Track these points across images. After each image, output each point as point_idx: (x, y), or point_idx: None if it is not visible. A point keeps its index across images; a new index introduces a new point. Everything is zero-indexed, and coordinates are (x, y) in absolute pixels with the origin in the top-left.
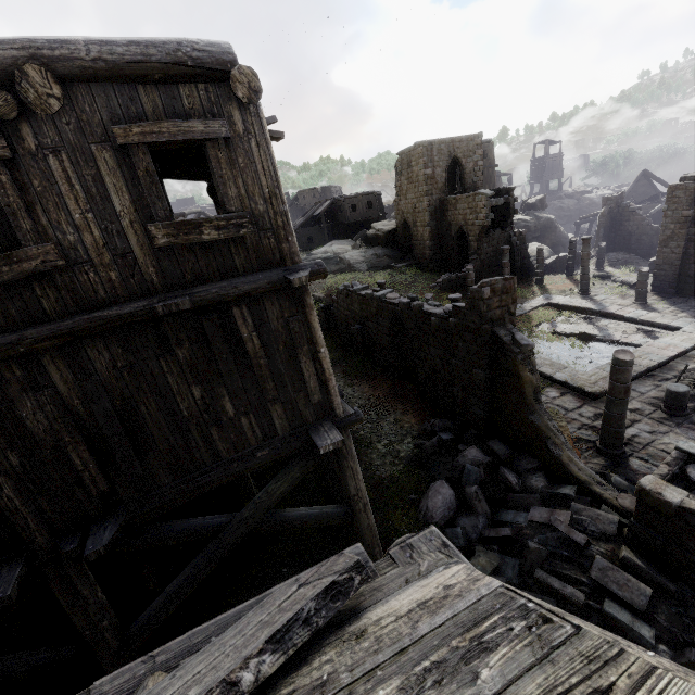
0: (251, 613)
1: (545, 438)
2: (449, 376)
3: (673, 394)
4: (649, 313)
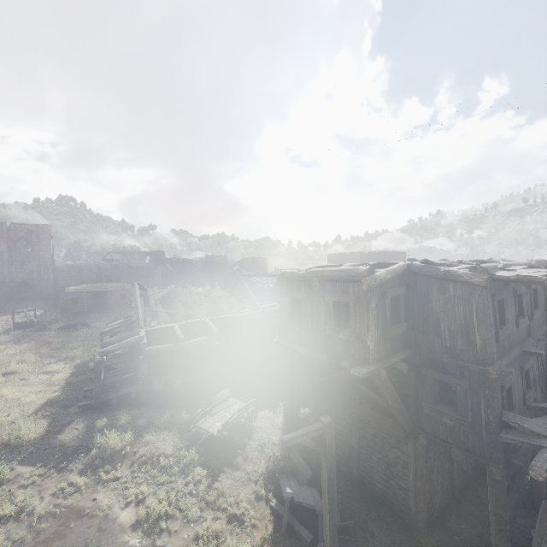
0: None
1: None
2: None
3: None
4: None
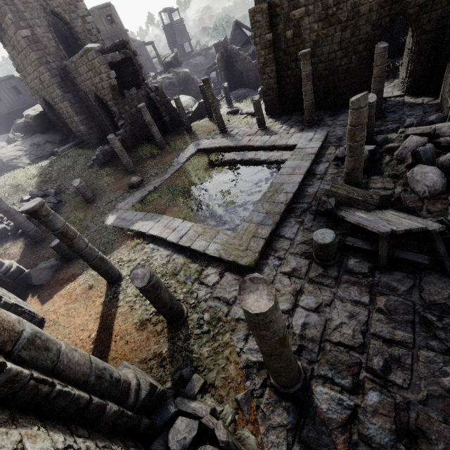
0: None
1: None
2: None
3: (323, 247)
4: (271, 137)
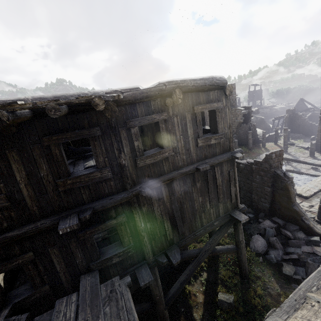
0: None
1: (301, 216)
2: (247, 189)
3: None
4: (318, 161)
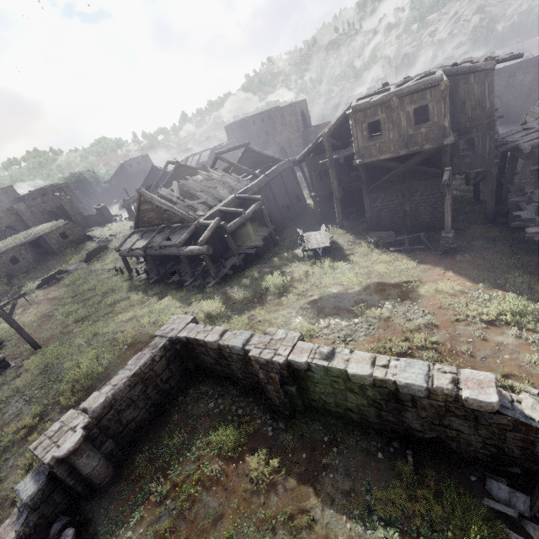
0: (538, 106)
1: None
2: None
3: None
4: None
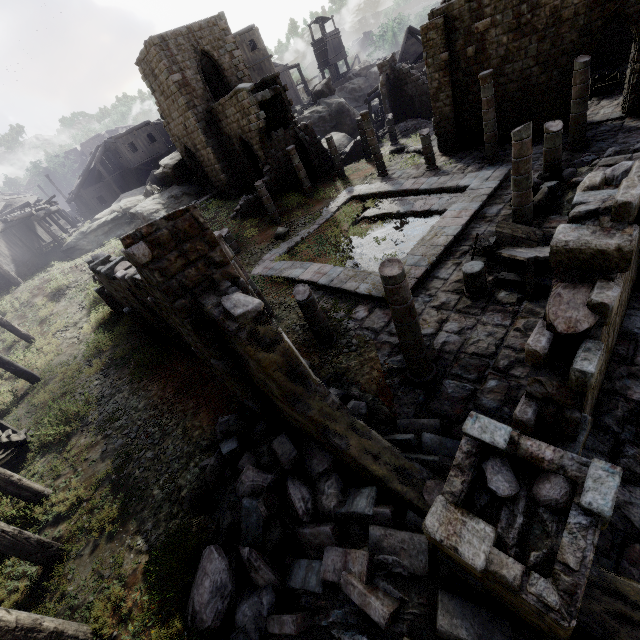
0: None
1: (324, 428)
2: None
3: (470, 277)
4: (440, 178)
